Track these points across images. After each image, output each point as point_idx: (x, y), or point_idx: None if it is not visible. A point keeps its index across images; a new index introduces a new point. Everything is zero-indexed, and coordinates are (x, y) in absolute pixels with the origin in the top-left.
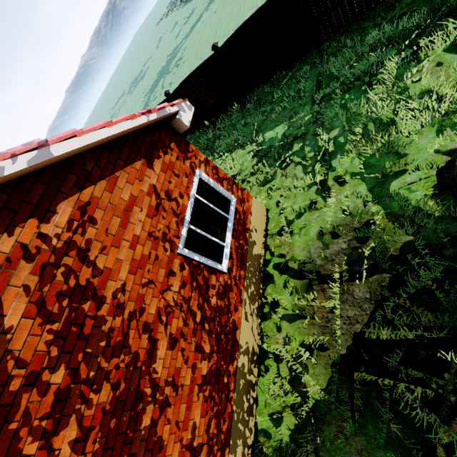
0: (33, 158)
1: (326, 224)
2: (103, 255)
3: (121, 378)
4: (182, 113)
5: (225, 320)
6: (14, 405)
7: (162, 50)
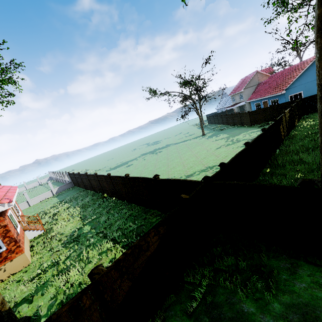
0: None
1: (7, 297)
2: None
3: None
4: (1, 206)
5: None
6: None
7: (172, 139)
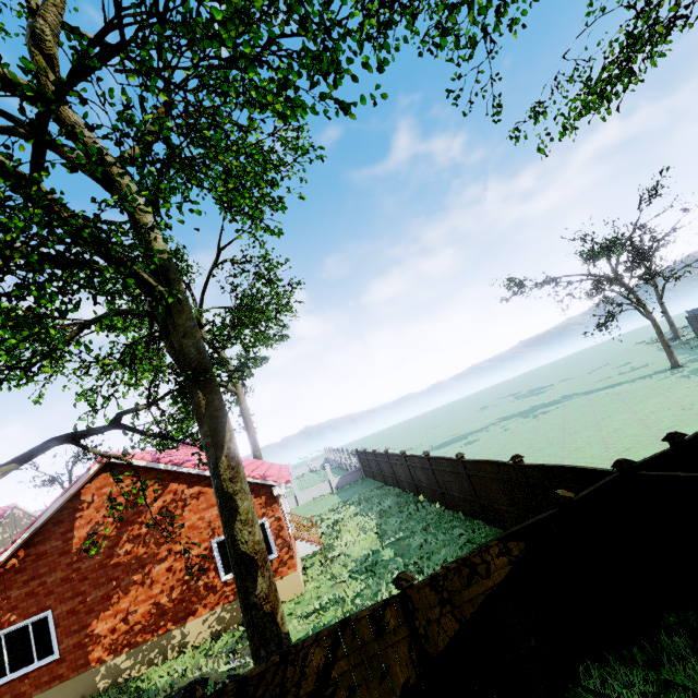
0: (199, 472)
1: None
2: (189, 511)
3: (149, 553)
4: (278, 487)
5: (195, 600)
6: (135, 524)
7: (579, 382)
